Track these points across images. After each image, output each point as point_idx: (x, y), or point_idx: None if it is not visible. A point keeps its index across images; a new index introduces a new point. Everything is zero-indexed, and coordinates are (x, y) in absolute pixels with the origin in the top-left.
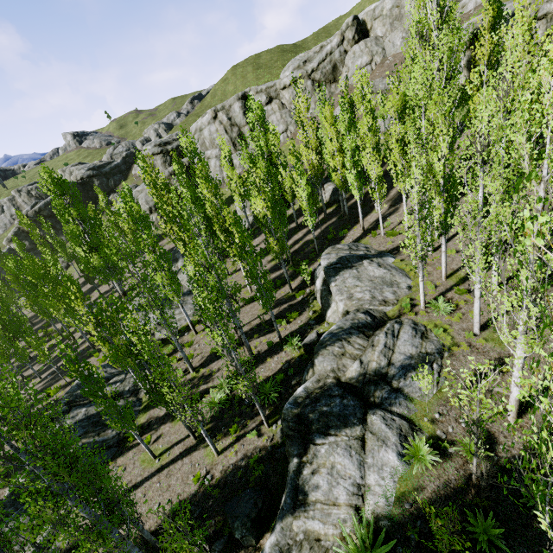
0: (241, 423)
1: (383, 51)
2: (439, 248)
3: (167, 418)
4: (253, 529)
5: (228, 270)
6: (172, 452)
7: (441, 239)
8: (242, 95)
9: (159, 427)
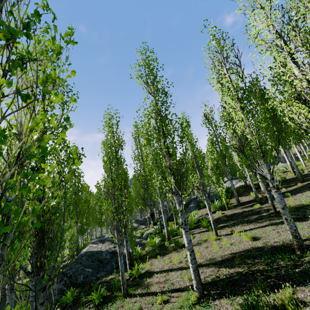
0: None
1: None
2: None
3: None
4: None
5: None
6: None
7: None
8: None
9: None
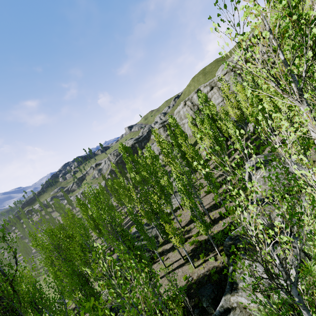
0: (206, 253)
1: None
2: None
3: (170, 250)
4: (213, 304)
5: (197, 178)
6: (173, 265)
7: None
8: (197, 90)
9: (167, 254)
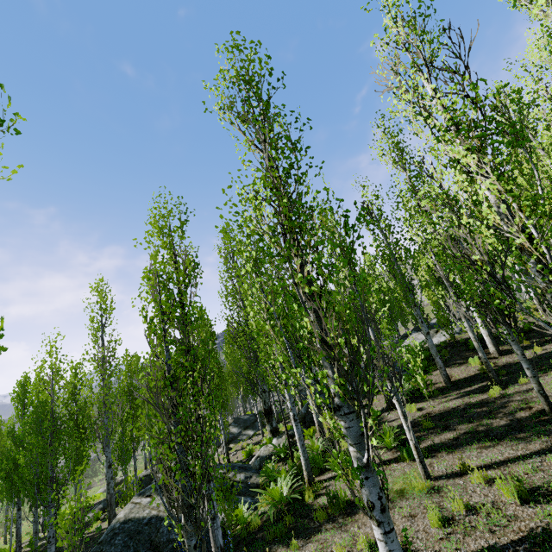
0: None
1: None
2: None
3: None
4: None
5: None
6: None
7: None
8: None
9: None
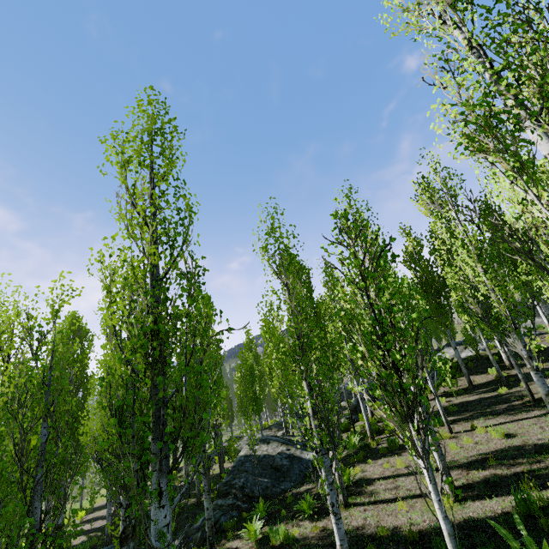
0: None
1: None
2: None
3: None
4: None
5: None
6: None
7: None
8: None
9: None
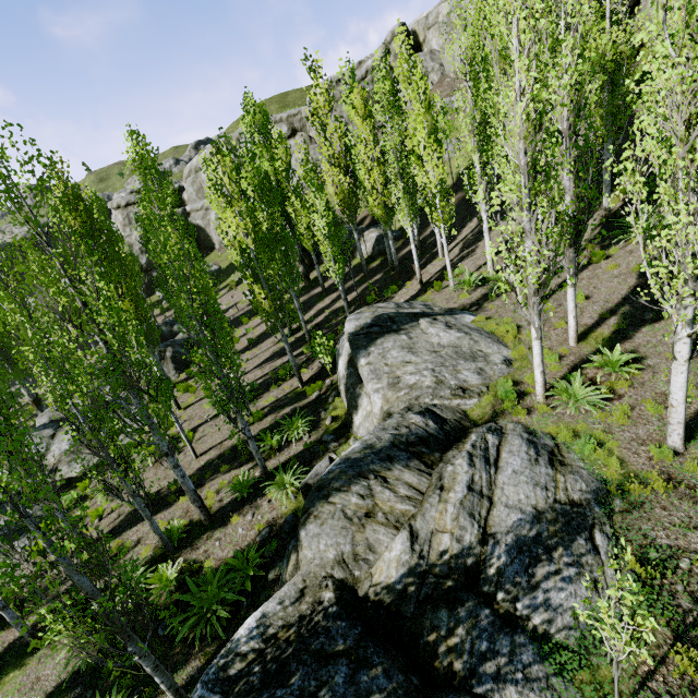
0: (132, 697)
1: (441, 67)
2: (552, 295)
3: None
4: None
5: None
6: None
7: (552, 282)
8: None
9: None
